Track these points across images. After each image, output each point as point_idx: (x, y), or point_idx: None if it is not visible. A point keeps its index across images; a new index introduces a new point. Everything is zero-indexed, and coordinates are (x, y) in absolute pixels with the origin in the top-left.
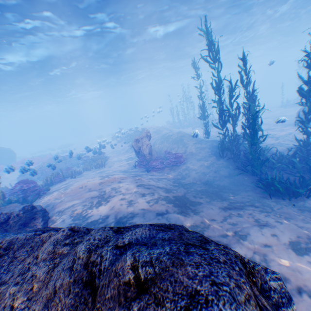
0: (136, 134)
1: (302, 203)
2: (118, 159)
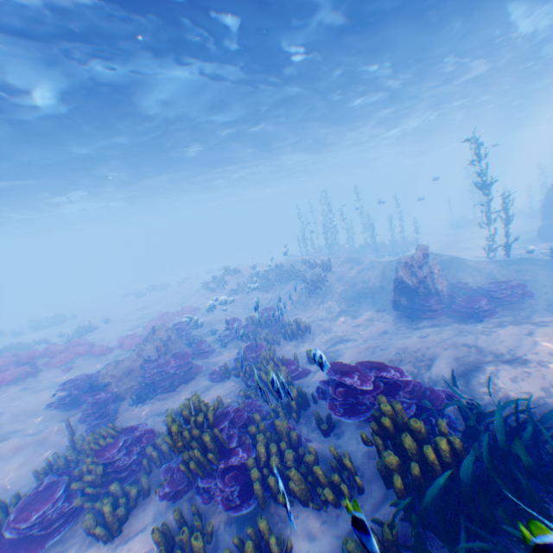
0: (290, 271)
1: None
2: (310, 316)
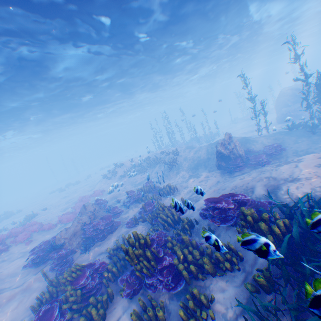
0: (155, 159)
1: None
2: (173, 182)
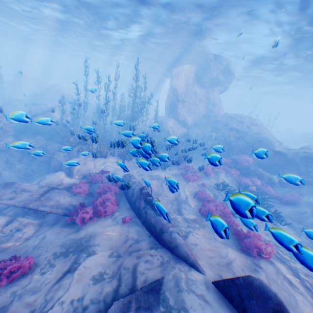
0: None
1: None
2: None
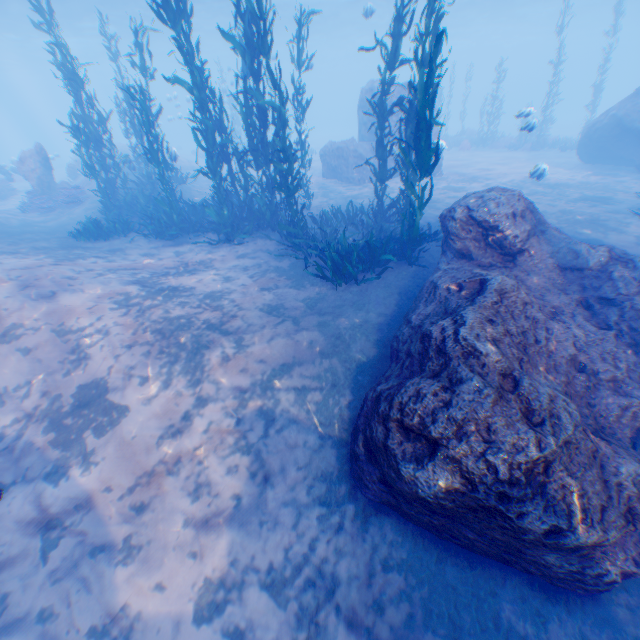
0: None
1: (86, 244)
2: None
